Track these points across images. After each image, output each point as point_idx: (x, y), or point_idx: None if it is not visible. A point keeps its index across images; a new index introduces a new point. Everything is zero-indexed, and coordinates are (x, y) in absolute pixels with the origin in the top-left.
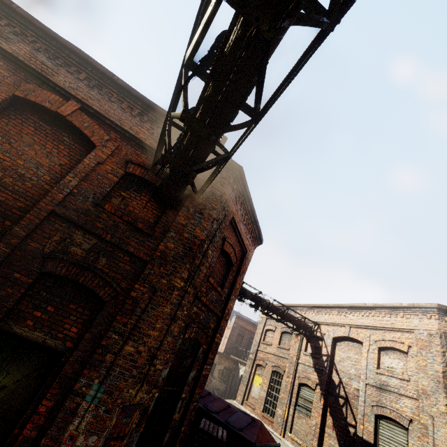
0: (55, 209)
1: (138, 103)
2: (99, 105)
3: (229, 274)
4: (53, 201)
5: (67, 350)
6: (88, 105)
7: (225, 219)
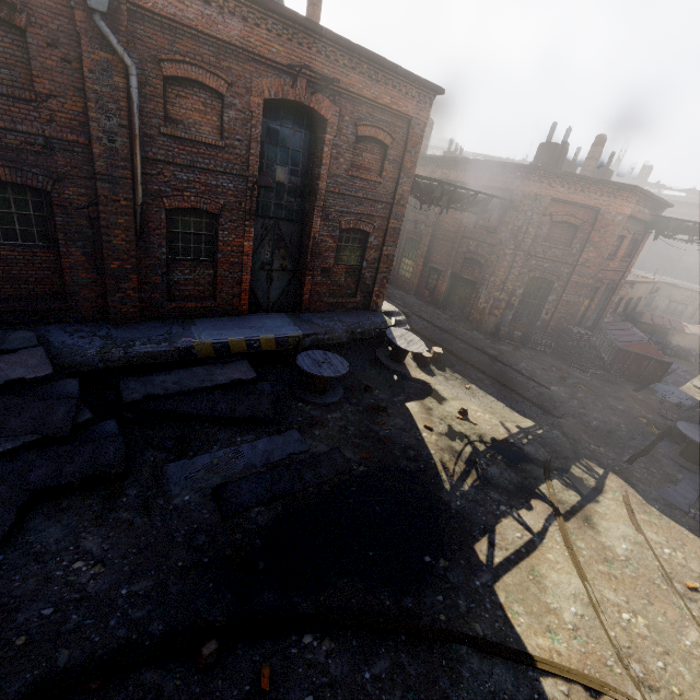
0: (462, 235)
1: (479, 165)
2: (465, 179)
3: (576, 234)
4: (461, 232)
5: (477, 282)
6: (462, 182)
7: (541, 205)
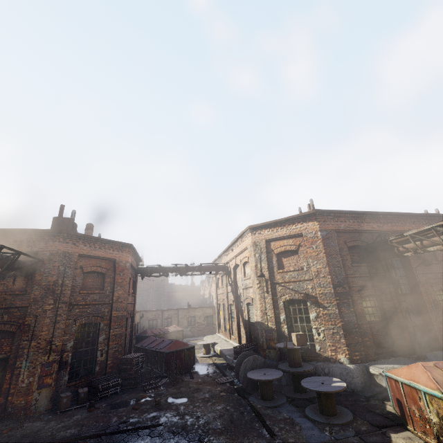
0: None
1: None
2: None
3: (105, 279)
4: None
5: (9, 356)
6: None
7: (71, 260)
